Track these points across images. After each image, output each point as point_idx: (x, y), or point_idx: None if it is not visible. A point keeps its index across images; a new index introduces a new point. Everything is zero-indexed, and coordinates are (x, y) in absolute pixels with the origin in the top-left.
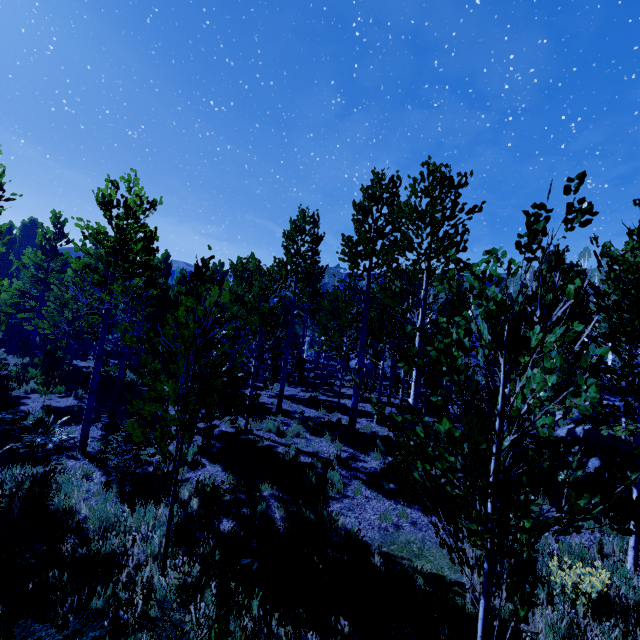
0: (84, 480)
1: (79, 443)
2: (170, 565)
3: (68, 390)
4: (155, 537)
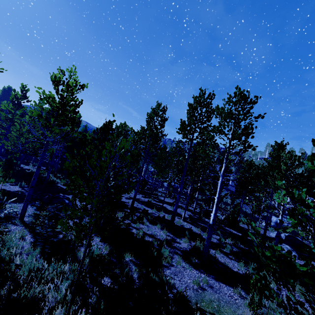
0: (20, 240)
1: (19, 215)
2: (71, 309)
3: (16, 181)
4: (63, 288)
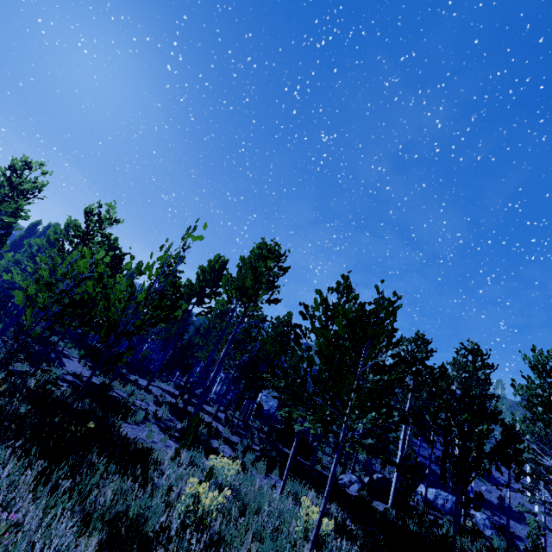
0: None
1: None
2: None
3: None
4: None
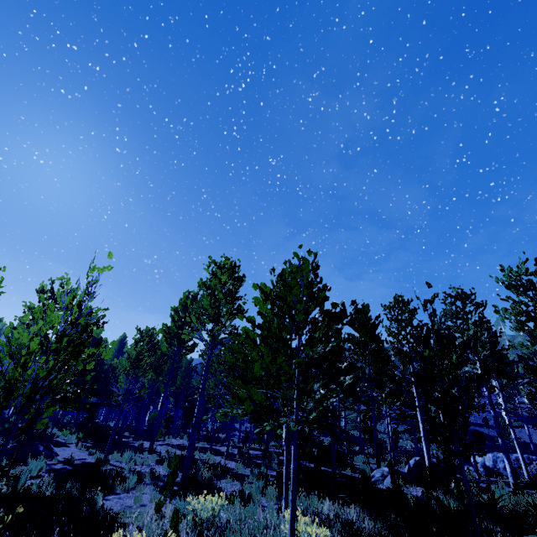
0: None
1: None
2: None
3: None
4: None
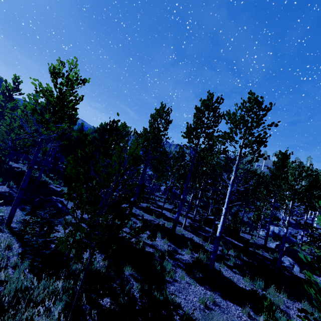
0: (6, 251)
1: (6, 221)
2: None
3: (4, 180)
4: (56, 312)
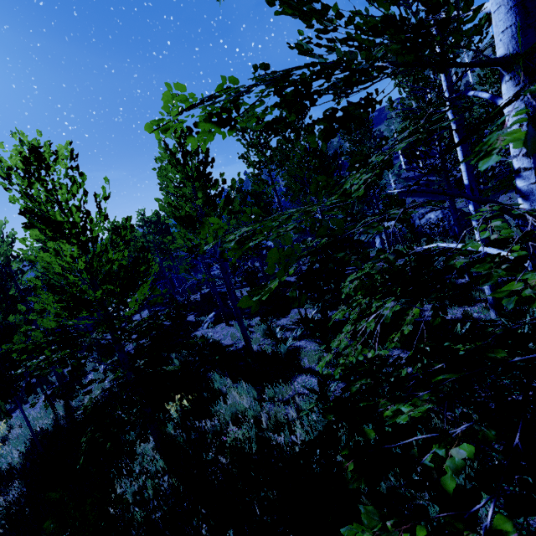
0: None
1: None
2: None
3: None
4: None
